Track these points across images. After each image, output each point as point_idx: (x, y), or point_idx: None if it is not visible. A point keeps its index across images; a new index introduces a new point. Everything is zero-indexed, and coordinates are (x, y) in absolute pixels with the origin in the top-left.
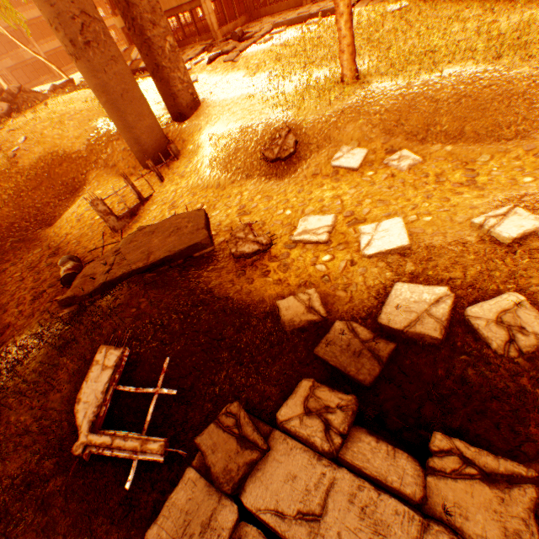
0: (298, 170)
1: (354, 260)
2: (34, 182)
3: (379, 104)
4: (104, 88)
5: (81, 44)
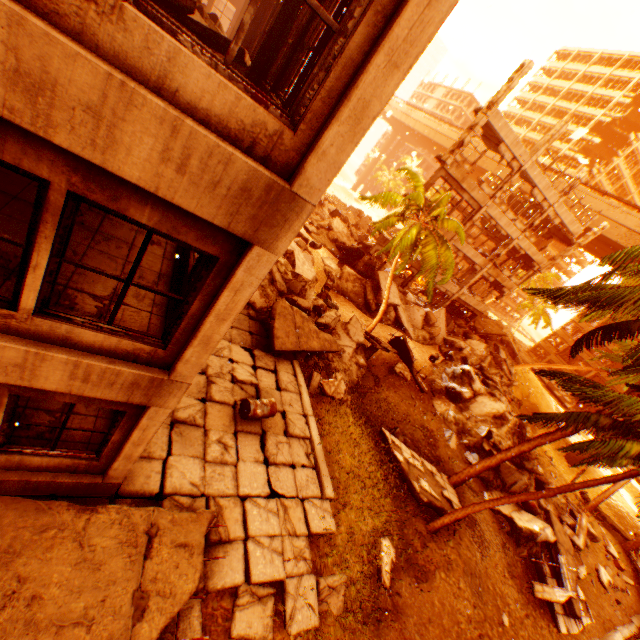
0: None
1: None
2: (528, 409)
3: None
4: None
5: None
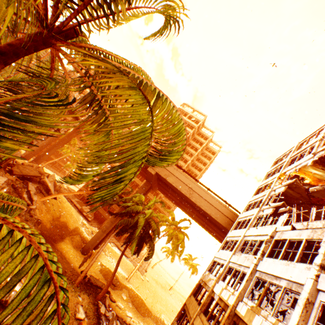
0: (116, 290)
1: (125, 314)
2: (59, 226)
3: (131, 290)
4: (99, 237)
5: (106, 231)
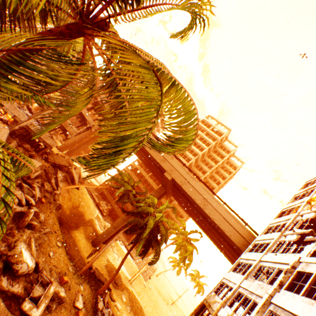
0: (117, 289)
1: None
2: (77, 214)
3: (131, 293)
4: (110, 232)
5: (117, 228)
